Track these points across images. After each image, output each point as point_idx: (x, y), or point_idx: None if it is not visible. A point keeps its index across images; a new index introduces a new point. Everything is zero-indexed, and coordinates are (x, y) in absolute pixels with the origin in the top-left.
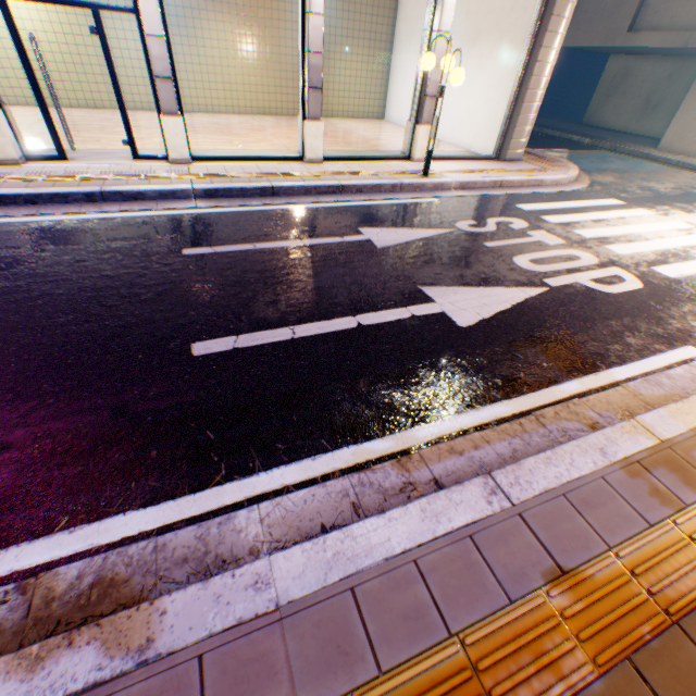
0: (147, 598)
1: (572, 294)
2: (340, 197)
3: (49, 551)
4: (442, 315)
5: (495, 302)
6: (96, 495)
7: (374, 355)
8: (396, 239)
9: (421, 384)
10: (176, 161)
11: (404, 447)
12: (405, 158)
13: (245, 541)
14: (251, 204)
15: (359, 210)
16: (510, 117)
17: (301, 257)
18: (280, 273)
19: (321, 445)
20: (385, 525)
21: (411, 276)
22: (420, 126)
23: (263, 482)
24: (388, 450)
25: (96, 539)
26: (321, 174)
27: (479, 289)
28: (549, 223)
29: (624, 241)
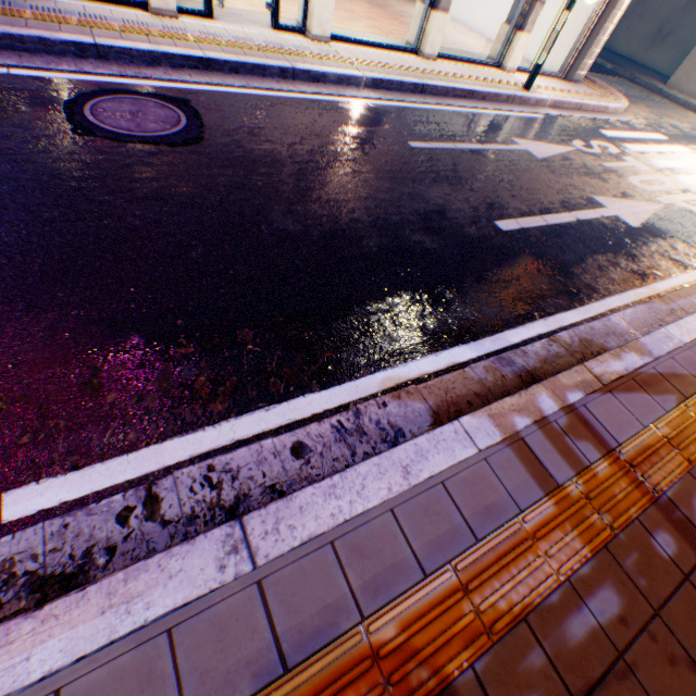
0: (606, 347)
1: (677, 211)
2: (471, 103)
3: (543, 328)
4: (617, 218)
5: (639, 212)
6: (536, 305)
7: (601, 241)
8: (543, 153)
9: (638, 261)
10: (317, 38)
11: (655, 293)
12: (496, 65)
13: (623, 328)
14: (411, 101)
15: (495, 119)
16: (588, 36)
17: (495, 160)
18: (494, 173)
19: (616, 289)
20: (695, 320)
21: (578, 186)
22: (522, 34)
23: (606, 304)
24: (649, 294)
25: (558, 324)
26: (447, 75)
27: (624, 202)
28: (631, 151)
29: (684, 174)
